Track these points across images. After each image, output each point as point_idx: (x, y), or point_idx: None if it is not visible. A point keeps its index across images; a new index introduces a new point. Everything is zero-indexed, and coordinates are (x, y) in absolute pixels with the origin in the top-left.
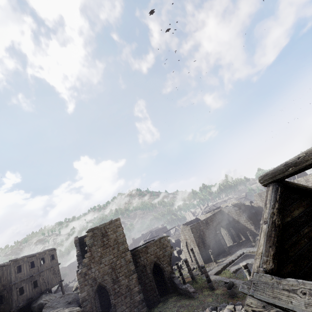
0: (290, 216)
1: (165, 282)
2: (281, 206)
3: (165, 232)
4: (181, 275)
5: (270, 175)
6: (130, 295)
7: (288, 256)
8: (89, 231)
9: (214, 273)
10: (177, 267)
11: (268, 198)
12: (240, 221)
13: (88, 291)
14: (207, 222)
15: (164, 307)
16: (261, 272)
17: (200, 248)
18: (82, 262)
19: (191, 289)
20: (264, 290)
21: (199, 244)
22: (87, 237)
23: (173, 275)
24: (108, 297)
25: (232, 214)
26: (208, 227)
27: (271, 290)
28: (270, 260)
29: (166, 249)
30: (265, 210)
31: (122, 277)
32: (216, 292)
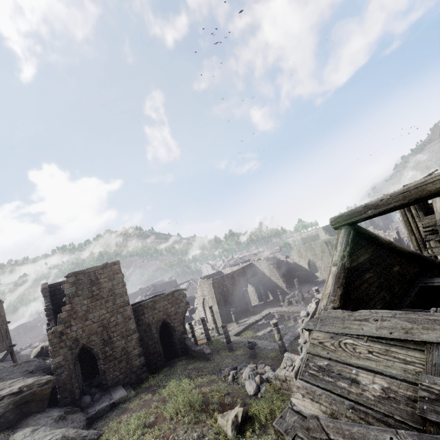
0: (356, 261)
1: (173, 344)
2: (352, 250)
3: (174, 287)
4: (193, 337)
5: (345, 217)
6: (127, 359)
7: (350, 298)
8: (71, 276)
9: (234, 334)
10: (190, 327)
11: (340, 241)
12: (271, 278)
13: (66, 355)
14: (234, 277)
15: (171, 371)
16: (330, 309)
17: (220, 307)
18: (54, 319)
19: (207, 351)
20: (334, 323)
21: (219, 302)
22: (66, 284)
23: (185, 335)
24: (92, 364)
25: (264, 269)
26: (234, 282)
27: (342, 322)
28: (337, 299)
29: (180, 305)
30: (336, 253)
31: (117, 338)
32: (236, 353)
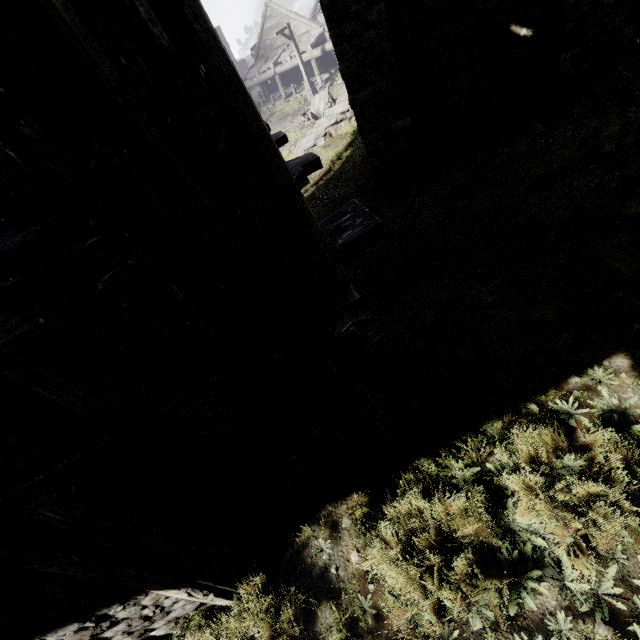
0: None
1: None
2: None
3: None
4: None
5: None
6: None
7: None
8: None
9: None
10: None
11: None
12: None
13: None
14: None
15: None
16: None
17: None
18: None
19: None
20: None
21: None
22: None
23: None
24: None
25: None
26: None
27: None
28: None
29: None
30: None
31: None
32: None
